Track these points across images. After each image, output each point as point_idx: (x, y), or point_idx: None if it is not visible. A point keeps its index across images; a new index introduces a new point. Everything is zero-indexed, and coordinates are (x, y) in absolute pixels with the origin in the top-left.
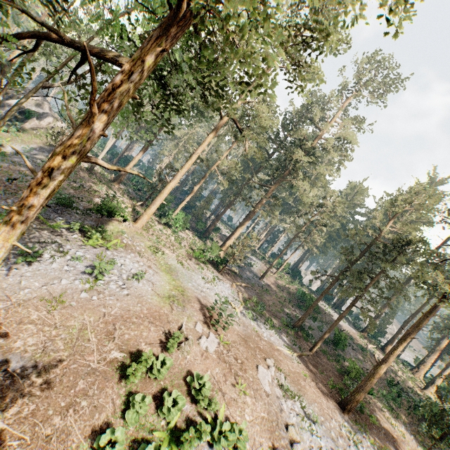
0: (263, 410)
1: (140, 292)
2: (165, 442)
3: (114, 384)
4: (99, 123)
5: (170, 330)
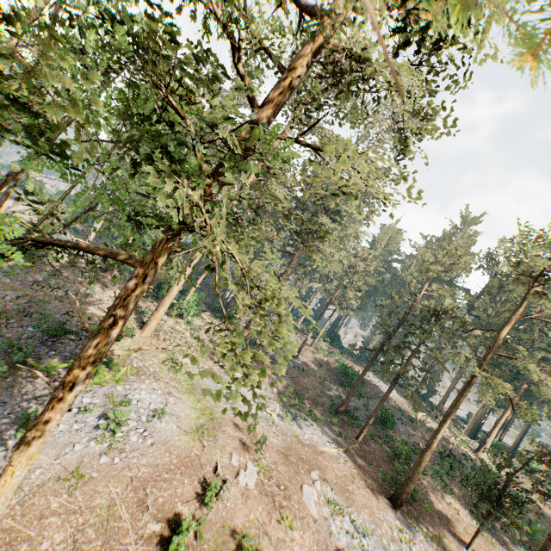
0: (312, 540)
1: (165, 435)
2: None
3: None
4: (117, 327)
5: (205, 477)
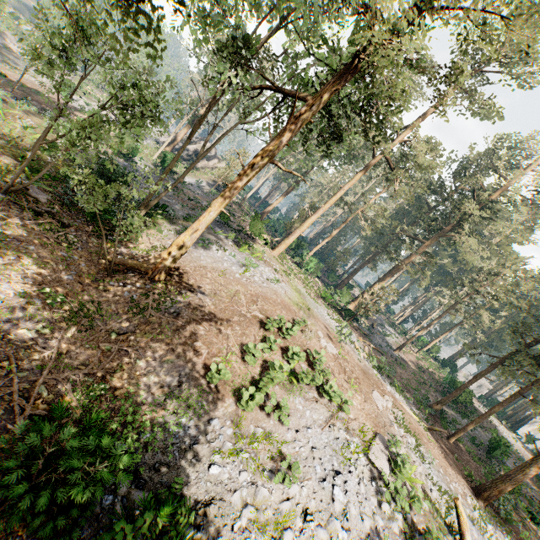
0: (371, 411)
1: (275, 289)
2: (287, 373)
3: (256, 328)
4: (286, 136)
5: (297, 320)
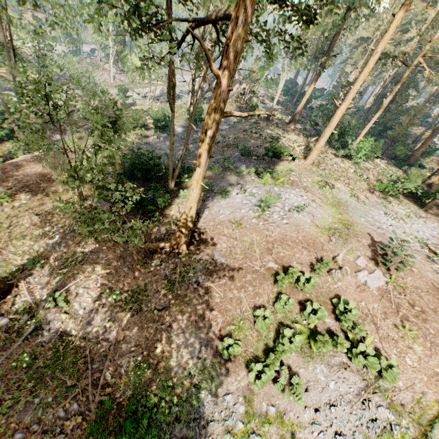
0: None
1: (298, 222)
2: (304, 336)
3: (270, 283)
4: (224, 82)
5: (323, 257)
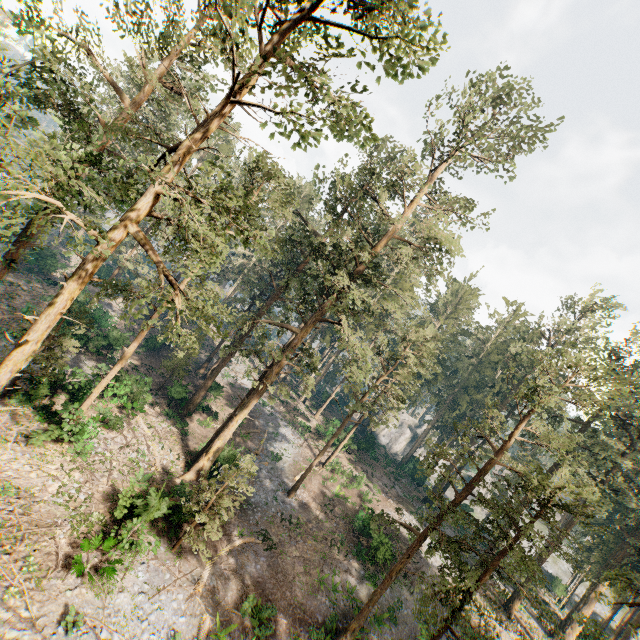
0: None
1: None
2: None
3: None
4: None
5: None
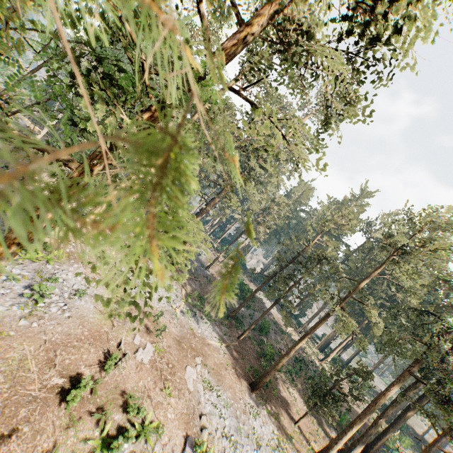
0: (183, 406)
1: (82, 312)
2: (98, 449)
3: (55, 408)
4: None
5: (109, 349)
